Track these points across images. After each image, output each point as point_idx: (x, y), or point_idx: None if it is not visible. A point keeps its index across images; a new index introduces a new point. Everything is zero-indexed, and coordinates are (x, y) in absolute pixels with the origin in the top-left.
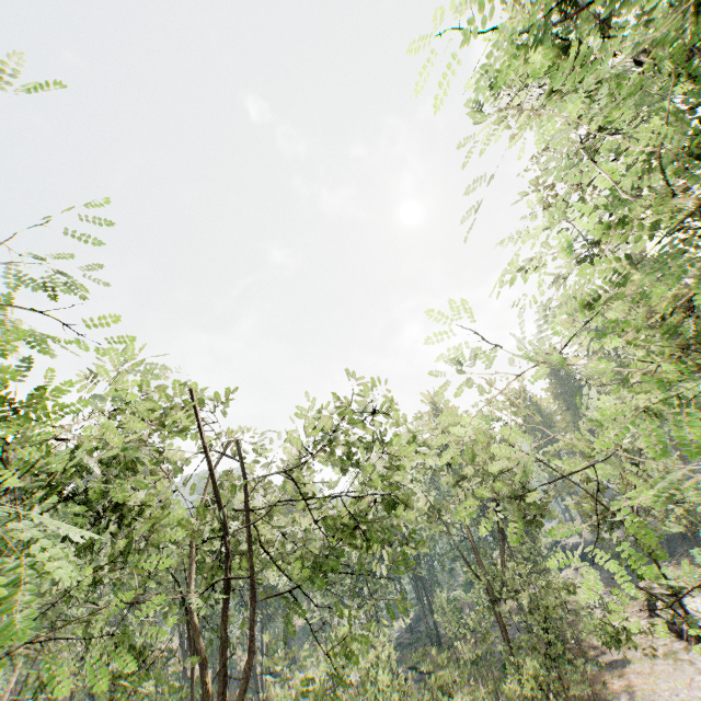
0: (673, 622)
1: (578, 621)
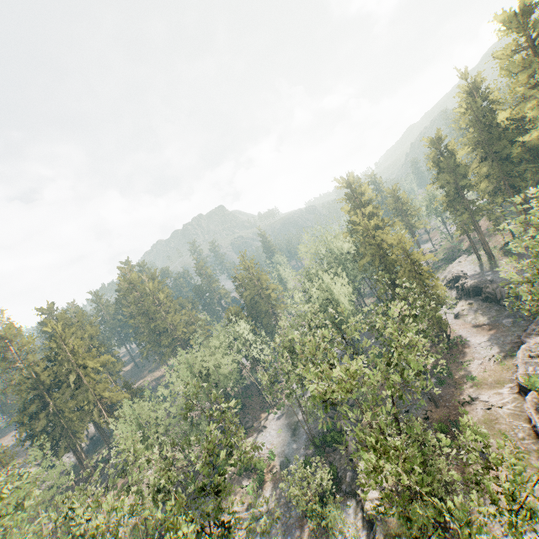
0: (534, 426)
1: (463, 381)
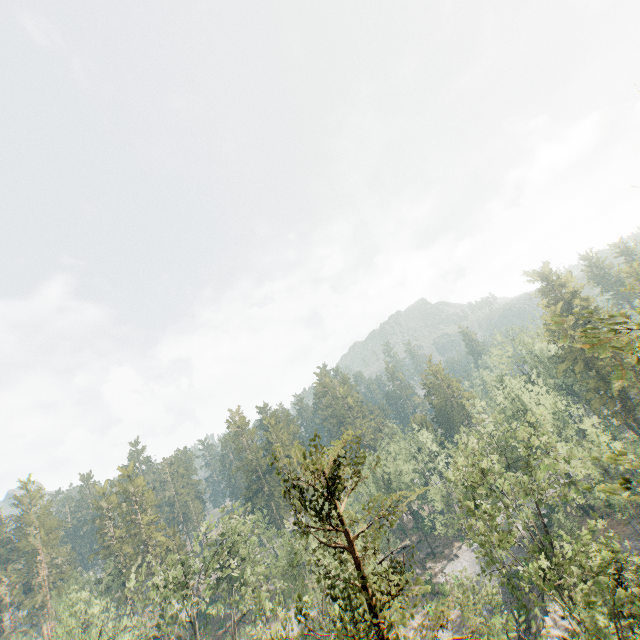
0: None
1: None
